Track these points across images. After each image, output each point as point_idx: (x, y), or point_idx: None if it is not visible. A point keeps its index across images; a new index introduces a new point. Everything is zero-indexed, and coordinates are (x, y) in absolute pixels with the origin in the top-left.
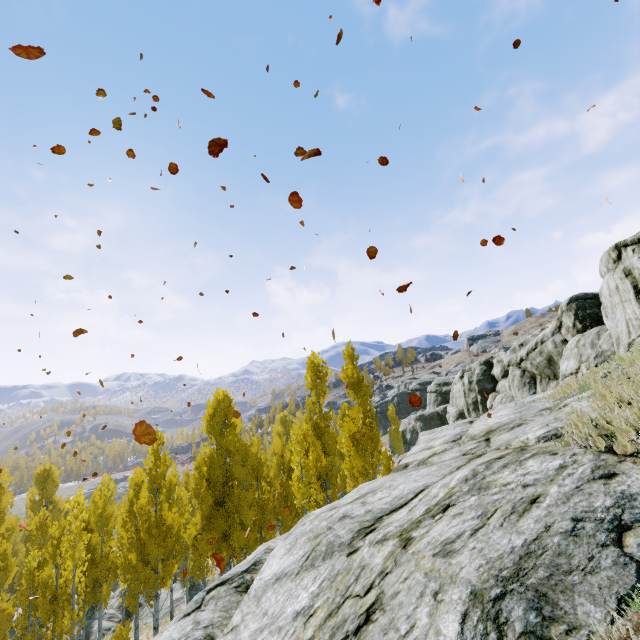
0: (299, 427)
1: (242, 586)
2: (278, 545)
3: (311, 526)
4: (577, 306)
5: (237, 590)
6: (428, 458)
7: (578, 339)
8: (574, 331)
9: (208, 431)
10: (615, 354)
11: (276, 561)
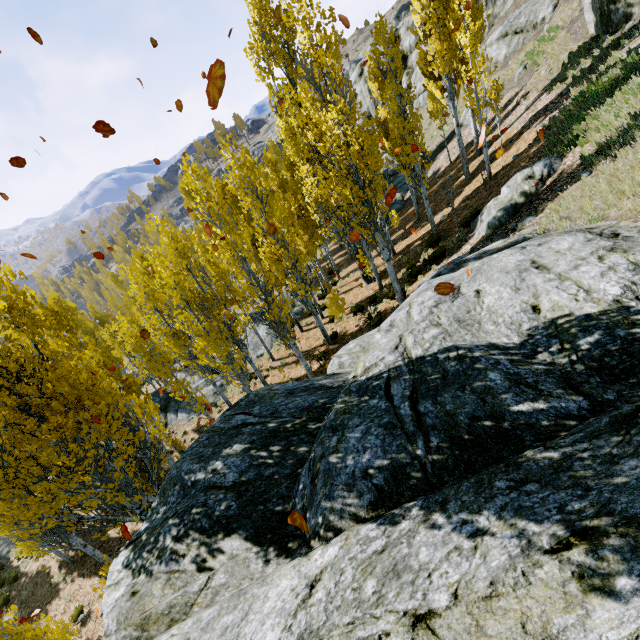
0: None
1: None
2: None
3: None
4: None
5: None
6: None
7: None
8: None
9: (265, 71)
10: None
11: None
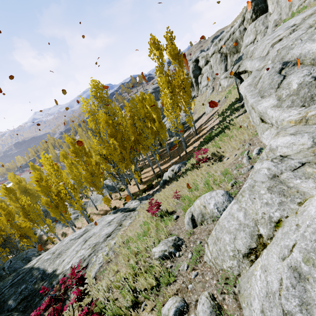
0: (164, 78)
1: (295, 64)
2: (293, 50)
3: (306, 37)
4: (255, 4)
5: (295, 65)
6: (294, 29)
7: (255, 23)
8: (251, 21)
9: (95, 106)
10: (281, 19)
11: (312, 45)
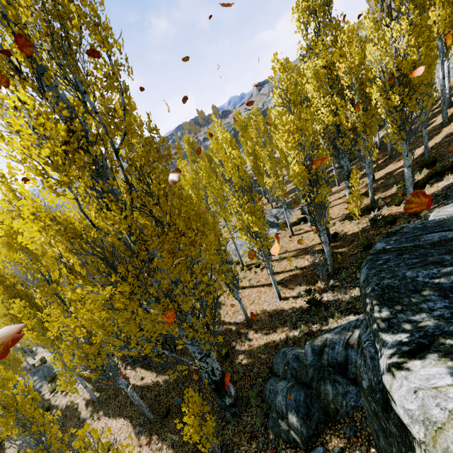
0: None
1: None
2: None
3: None
4: None
5: None
6: None
7: None
8: None
9: (304, 24)
10: None
11: None
